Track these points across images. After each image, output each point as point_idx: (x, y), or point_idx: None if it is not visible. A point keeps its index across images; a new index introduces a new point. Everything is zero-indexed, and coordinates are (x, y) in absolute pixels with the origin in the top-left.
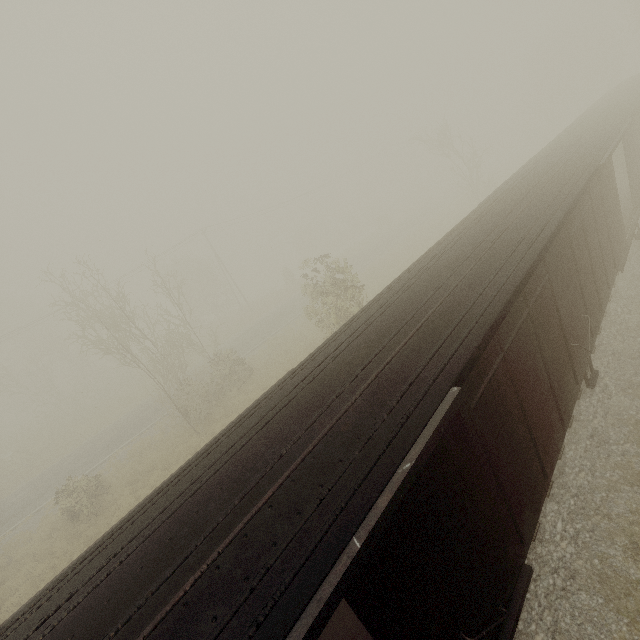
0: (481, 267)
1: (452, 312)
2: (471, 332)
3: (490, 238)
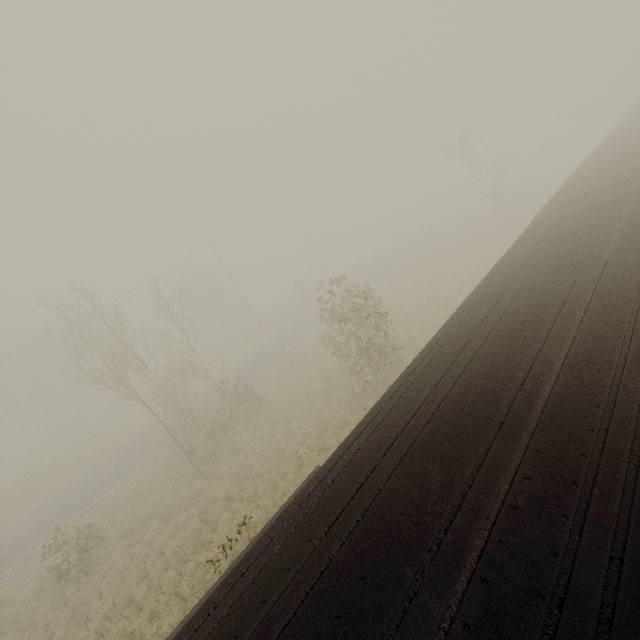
0: (594, 327)
1: (580, 416)
2: (639, 473)
3: (585, 276)
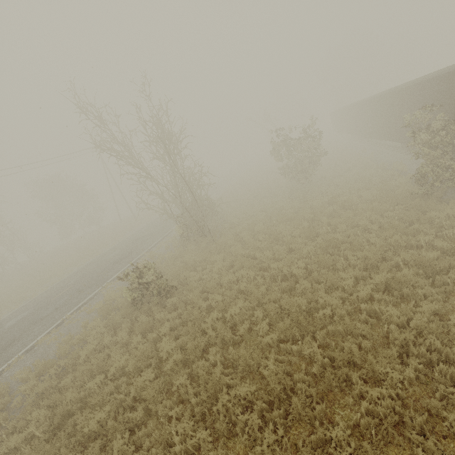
0: None
1: None
2: None
3: None
